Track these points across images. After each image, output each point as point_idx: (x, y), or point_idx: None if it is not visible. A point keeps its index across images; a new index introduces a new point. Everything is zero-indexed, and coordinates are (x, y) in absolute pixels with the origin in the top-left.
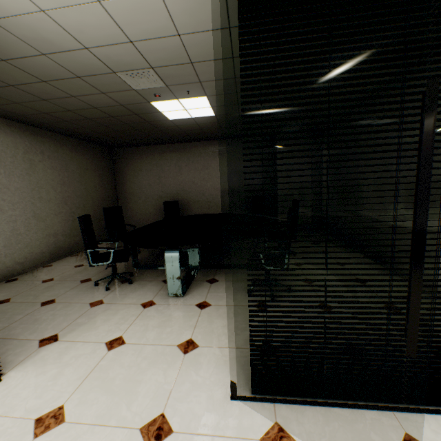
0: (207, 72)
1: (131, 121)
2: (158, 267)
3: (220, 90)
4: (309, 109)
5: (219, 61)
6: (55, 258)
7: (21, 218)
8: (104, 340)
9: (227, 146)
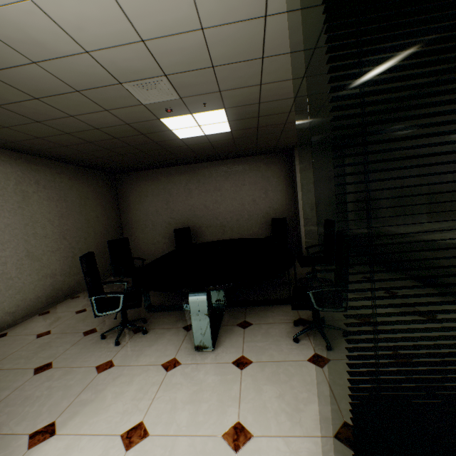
0: (230, 77)
1: (137, 142)
2: (175, 308)
3: (240, 101)
4: (441, 91)
5: (245, 63)
6: (53, 303)
7: (11, 259)
8: (118, 429)
9: (239, 165)
